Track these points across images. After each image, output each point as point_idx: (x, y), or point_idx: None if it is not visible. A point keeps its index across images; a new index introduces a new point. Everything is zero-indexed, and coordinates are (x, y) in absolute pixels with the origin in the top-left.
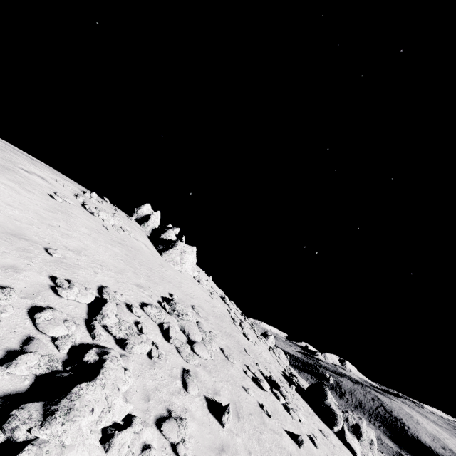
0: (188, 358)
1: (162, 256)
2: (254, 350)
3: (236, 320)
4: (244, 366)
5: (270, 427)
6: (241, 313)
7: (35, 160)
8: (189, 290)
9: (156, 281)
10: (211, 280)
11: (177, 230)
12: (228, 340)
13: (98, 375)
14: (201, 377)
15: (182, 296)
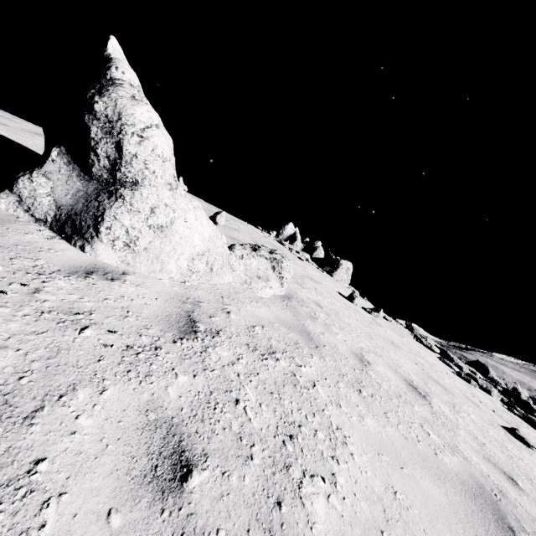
0: None
1: (333, 278)
2: None
3: None
4: None
5: None
6: None
7: None
8: None
9: None
10: None
11: (320, 244)
12: None
13: (520, 396)
14: None
15: None
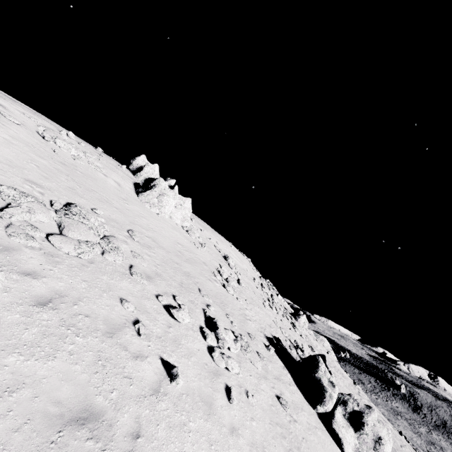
0: (15, 234)
1: (138, 197)
2: (229, 301)
3: (222, 272)
4: (167, 294)
5: (120, 342)
6: (261, 283)
7: (19, 103)
8: (153, 226)
9: (82, 196)
10: (231, 248)
11: (172, 181)
12: (169, 272)
13: None
14: (22, 256)
15: (123, 220)
